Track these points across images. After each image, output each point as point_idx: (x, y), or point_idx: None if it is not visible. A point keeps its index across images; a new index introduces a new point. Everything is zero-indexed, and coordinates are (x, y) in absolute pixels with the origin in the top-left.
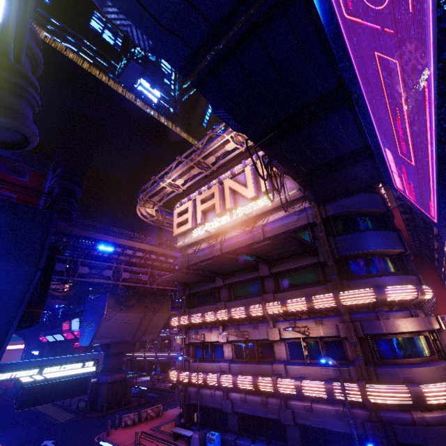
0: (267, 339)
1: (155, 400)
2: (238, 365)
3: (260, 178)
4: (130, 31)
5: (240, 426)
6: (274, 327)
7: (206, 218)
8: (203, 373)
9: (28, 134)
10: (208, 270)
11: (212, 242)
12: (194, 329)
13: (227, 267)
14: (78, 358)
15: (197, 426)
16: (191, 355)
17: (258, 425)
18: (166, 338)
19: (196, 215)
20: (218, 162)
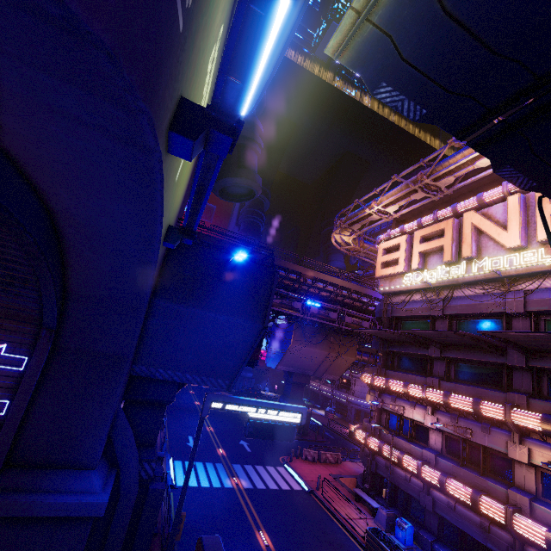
0: (503, 452)
1: (331, 442)
2: (449, 464)
3: (536, 218)
4: (400, 104)
5: (441, 531)
6: (519, 444)
7: (425, 262)
8: (398, 450)
9: (255, 188)
10: (421, 335)
11: (430, 297)
12: (390, 396)
13: (452, 340)
14: (287, 408)
15: (383, 500)
16: (383, 422)
17: (469, 545)
18: (344, 378)
19: (410, 256)
20: (457, 183)
